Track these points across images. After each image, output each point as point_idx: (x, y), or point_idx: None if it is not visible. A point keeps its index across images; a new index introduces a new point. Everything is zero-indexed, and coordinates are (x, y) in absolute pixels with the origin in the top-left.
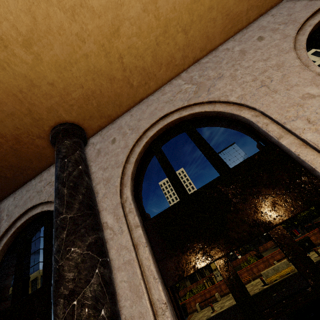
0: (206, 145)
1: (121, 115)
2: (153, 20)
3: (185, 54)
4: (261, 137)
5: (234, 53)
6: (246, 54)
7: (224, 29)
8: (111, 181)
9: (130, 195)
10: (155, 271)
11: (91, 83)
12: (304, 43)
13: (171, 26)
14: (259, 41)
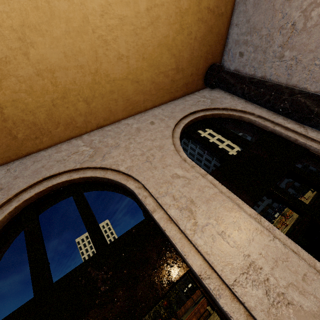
0: (89, 215)
1: None
2: (50, 85)
3: (88, 119)
4: (142, 209)
5: (132, 128)
6: (140, 132)
7: (125, 109)
8: None
9: None
10: None
11: None
12: (179, 134)
13: (71, 94)
14: (151, 124)
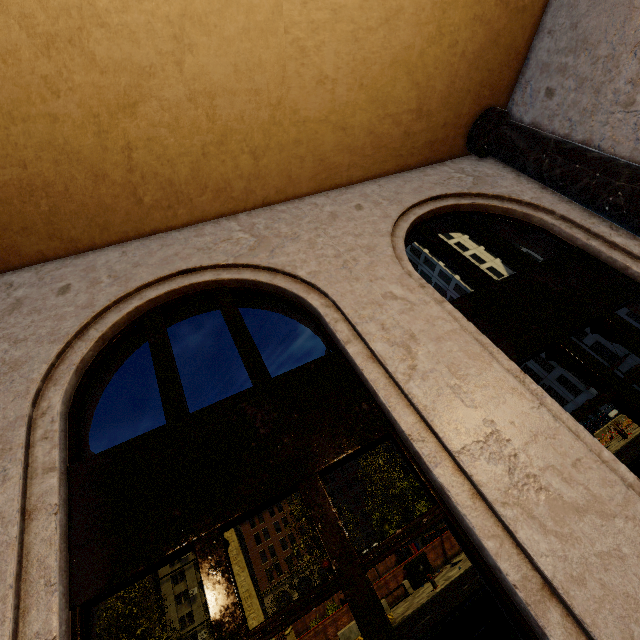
0: (245, 335)
1: (103, 246)
2: (204, 119)
3: (251, 187)
4: (327, 339)
5: (323, 213)
6: (336, 220)
7: (315, 177)
8: (24, 368)
9: (59, 403)
10: (57, 567)
11: (48, 166)
12: (404, 232)
13: (232, 139)
14: (356, 209)
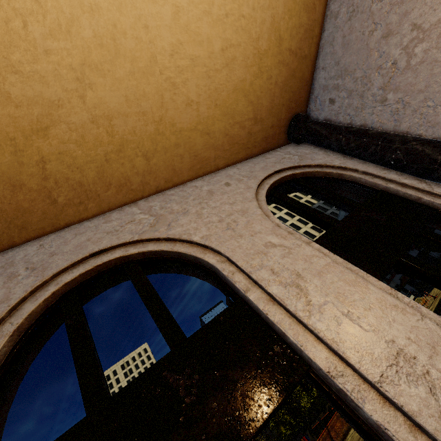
0: (156, 300)
1: (22, 243)
2: (105, 135)
3: (146, 180)
4: (228, 290)
5: (202, 191)
6: (214, 195)
7: (192, 168)
8: None
9: None
10: None
11: None
12: (264, 196)
13: (128, 147)
14: (226, 186)
